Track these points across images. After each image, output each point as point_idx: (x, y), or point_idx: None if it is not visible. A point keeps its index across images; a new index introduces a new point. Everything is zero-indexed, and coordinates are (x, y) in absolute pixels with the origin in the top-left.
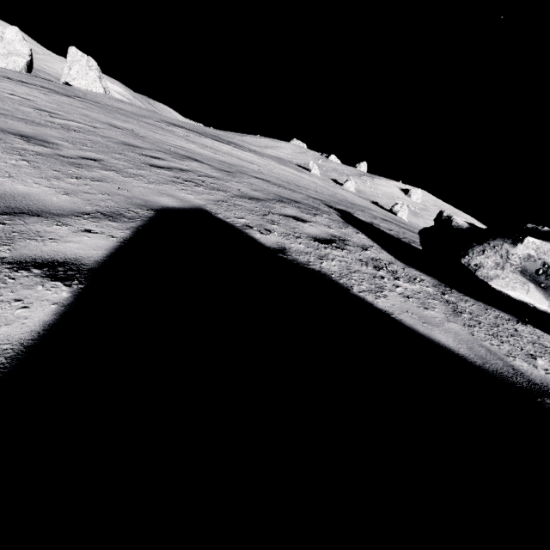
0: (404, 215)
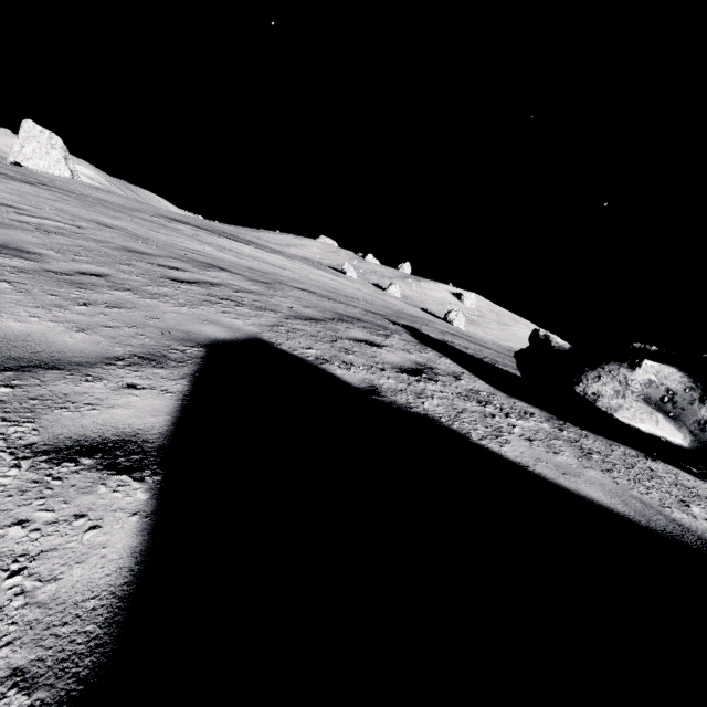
0: (461, 324)
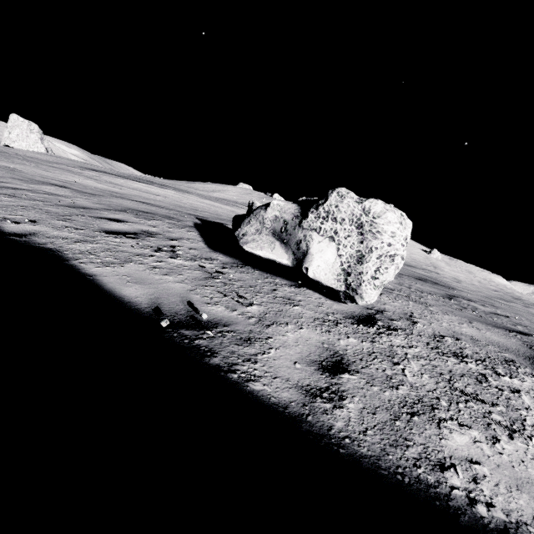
0: None
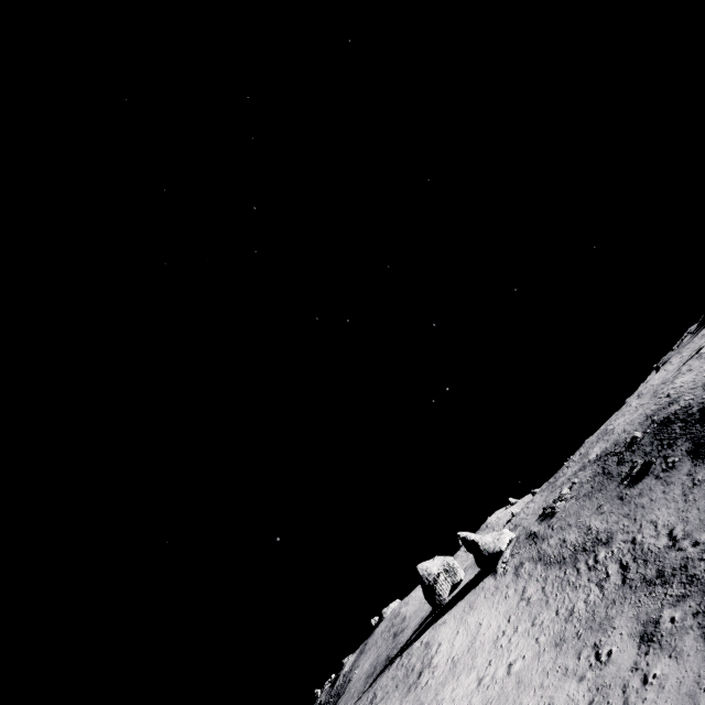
0: None
